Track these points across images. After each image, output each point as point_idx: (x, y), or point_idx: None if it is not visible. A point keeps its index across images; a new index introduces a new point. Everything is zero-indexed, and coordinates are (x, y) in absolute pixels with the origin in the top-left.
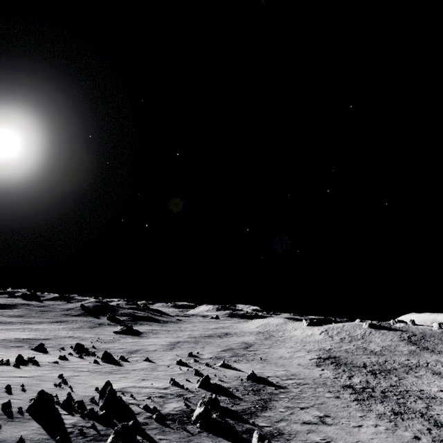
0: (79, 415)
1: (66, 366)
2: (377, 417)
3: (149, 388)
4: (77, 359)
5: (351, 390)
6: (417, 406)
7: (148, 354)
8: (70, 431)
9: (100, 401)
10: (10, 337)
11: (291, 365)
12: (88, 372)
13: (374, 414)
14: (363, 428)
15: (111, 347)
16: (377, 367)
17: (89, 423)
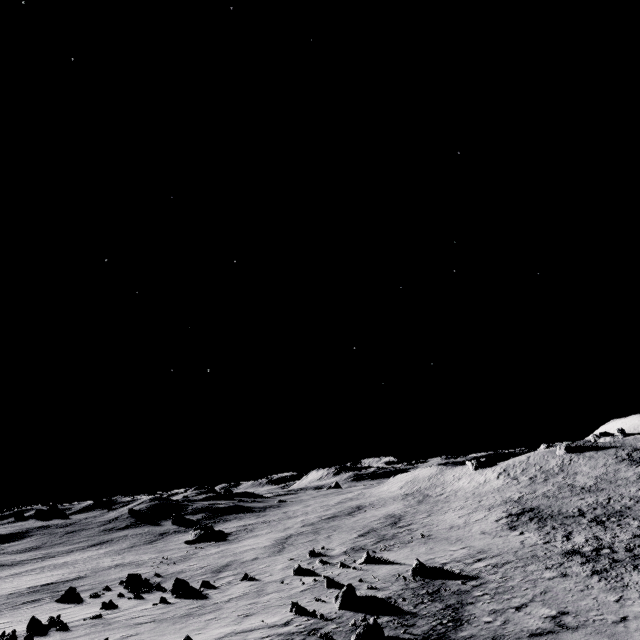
0: None
1: (115, 620)
2: None
3: (259, 630)
4: (132, 602)
5: (579, 557)
6: None
7: (245, 567)
8: None
9: None
10: (19, 587)
11: (472, 536)
12: (153, 623)
13: (635, 591)
14: (631, 621)
15: (184, 569)
16: (600, 510)
17: None
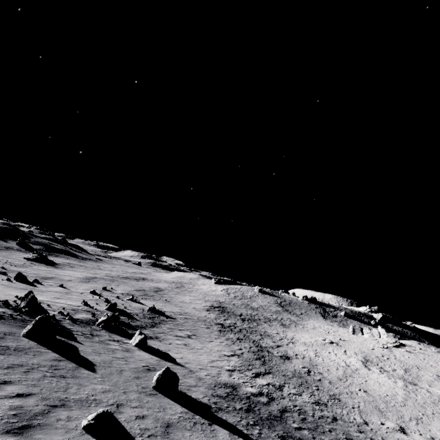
0: (6, 308)
1: None
2: (225, 339)
3: (63, 304)
4: None
5: (220, 326)
6: (255, 338)
7: (63, 282)
8: (2, 314)
9: (23, 303)
10: None
11: (188, 307)
12: (4, 286)
13: (225, 338)
14: (213, 342)
15: (22, 271)
16: (249, 317)
17: (16, 313)
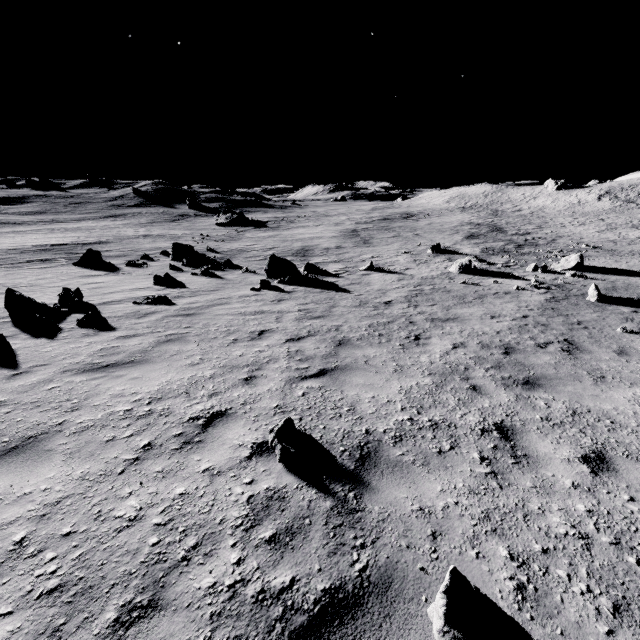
0: None
1: (206, 314)
2: None
3: None
4: (203, 281)
5: None
6: None
7: (339, 254)
8: None
9: None
10: (23, 244)
11: None
12: (326, 341)
13: None
14: None
15: (244, 248)
16: None
17: None
